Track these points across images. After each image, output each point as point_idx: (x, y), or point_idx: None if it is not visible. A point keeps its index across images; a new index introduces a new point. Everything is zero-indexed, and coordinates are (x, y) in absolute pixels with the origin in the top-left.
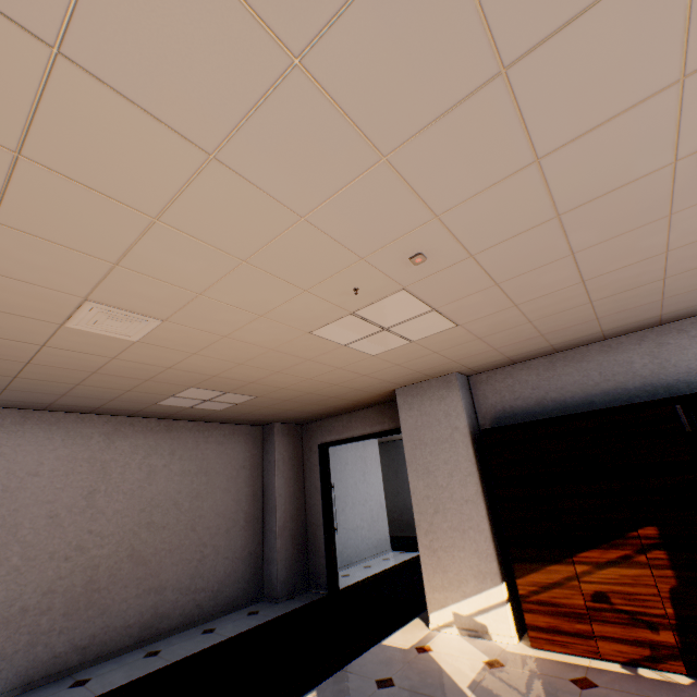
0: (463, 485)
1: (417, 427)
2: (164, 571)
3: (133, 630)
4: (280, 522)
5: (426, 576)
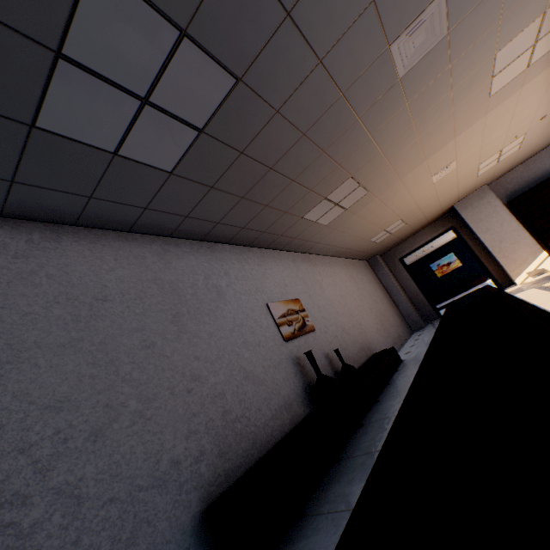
0: (509, 226)
1: (474, 215)
2: (389, 319)
3: (398, 339)
4: (404, 297)
5: (506, 268)
